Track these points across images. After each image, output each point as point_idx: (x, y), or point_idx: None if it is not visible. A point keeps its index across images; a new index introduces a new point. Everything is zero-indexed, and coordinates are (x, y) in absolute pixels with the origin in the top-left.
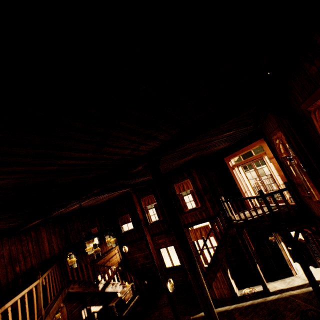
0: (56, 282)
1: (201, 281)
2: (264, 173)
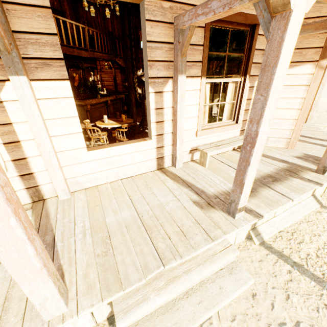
0: (105, 46)
1: (124, 27)
2: None
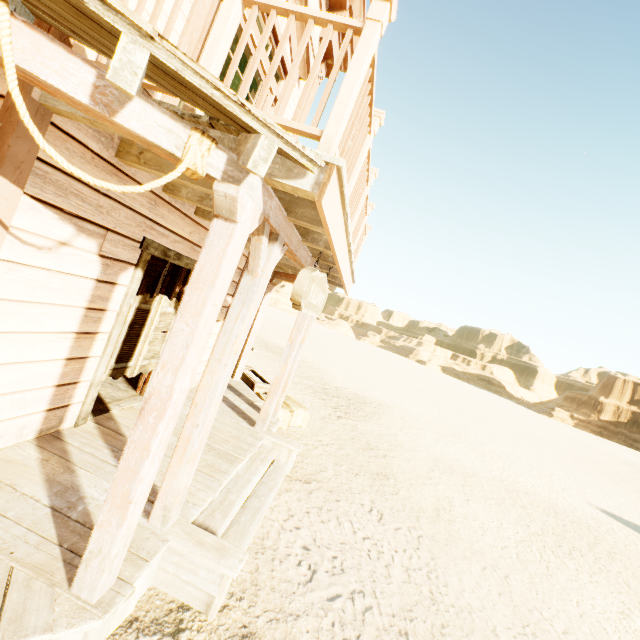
0: None
1: None
2: None
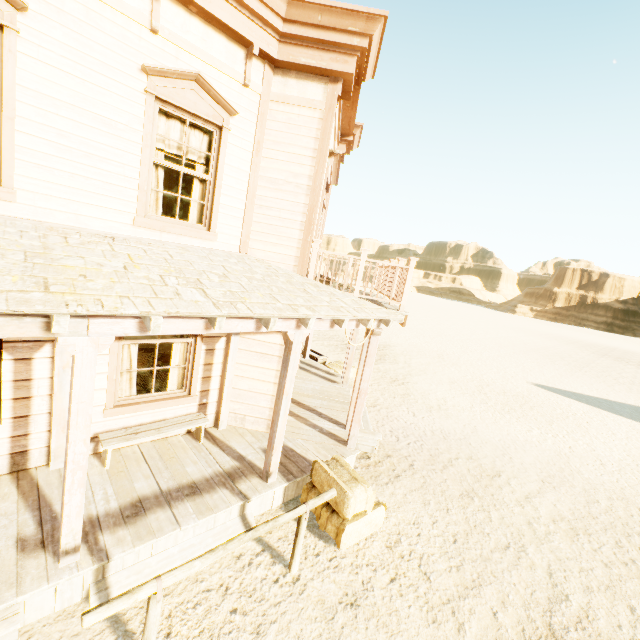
0: None
1: None
2: (635, 353)
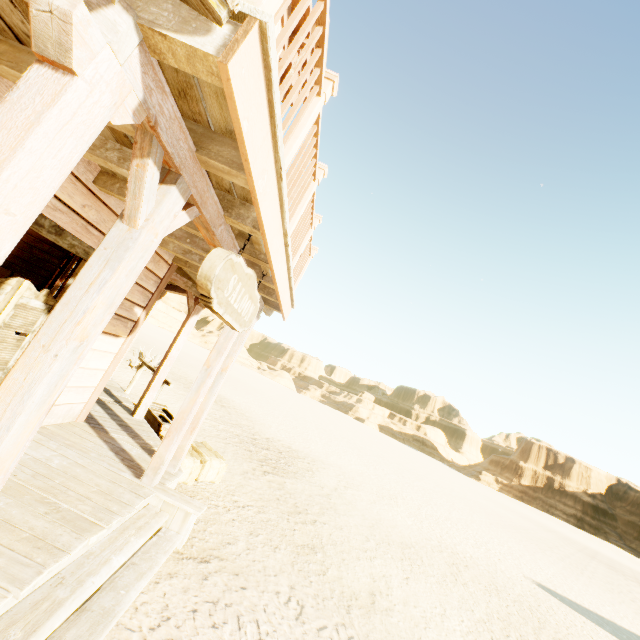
0: None
1: None
2: (622, 564)
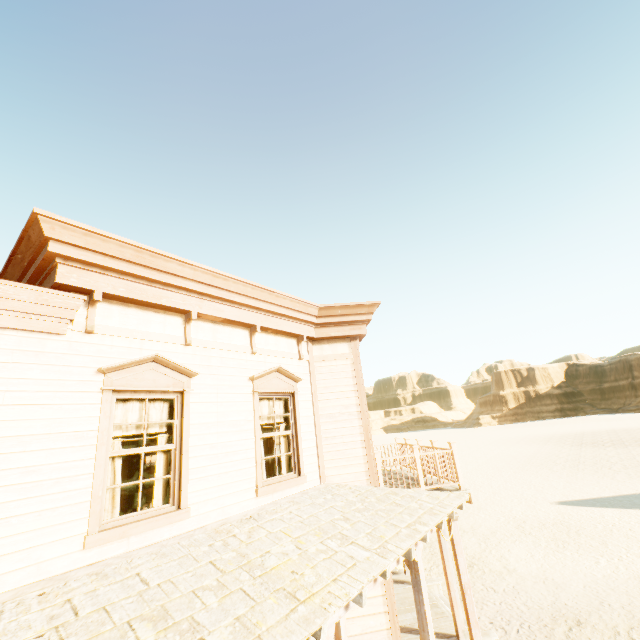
0: None
1: None
2: (600, 432)
